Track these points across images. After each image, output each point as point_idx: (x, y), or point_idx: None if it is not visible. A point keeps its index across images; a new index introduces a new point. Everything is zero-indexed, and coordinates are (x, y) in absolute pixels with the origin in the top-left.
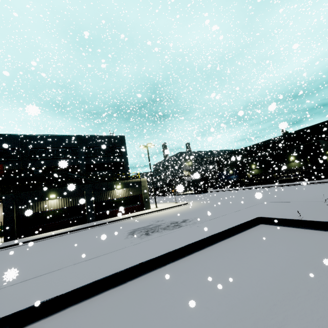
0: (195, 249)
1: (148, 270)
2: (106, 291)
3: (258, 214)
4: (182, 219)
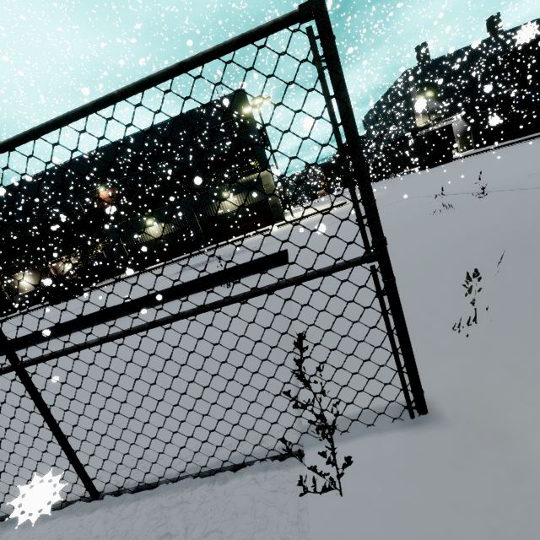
0: (153, 305)
1: (86, 327)
2: (42, 343)
3: (299, 243)
4: (255, 246)
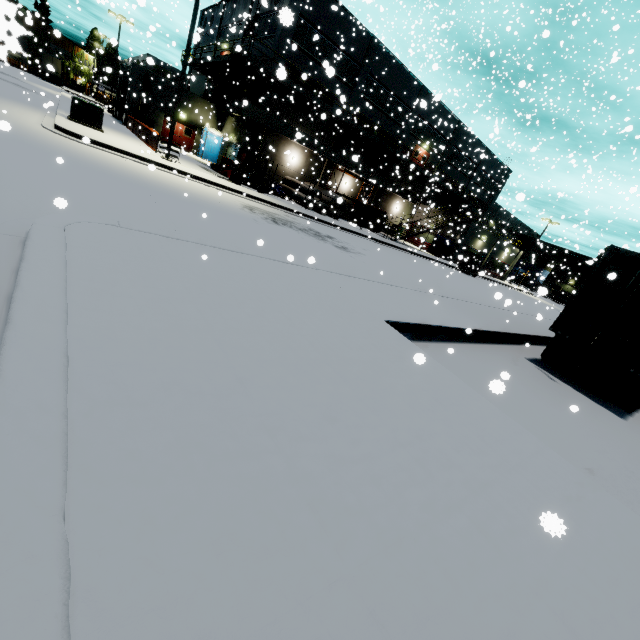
0: None
1: None
2: None
3: None
4: None
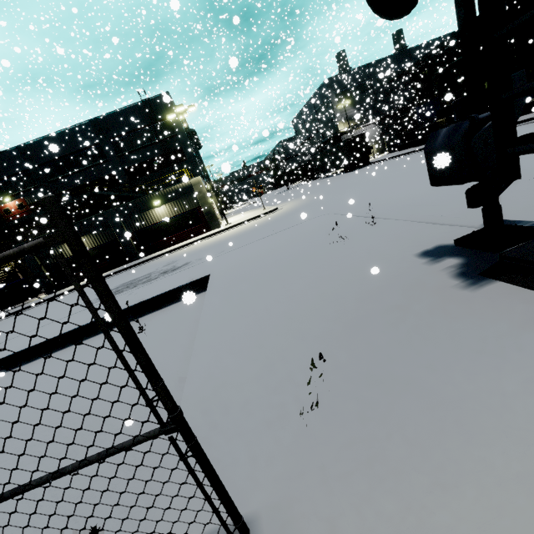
0: (68, 344)
1: None
2: None
3: (222, 267)
4: (186, 262)
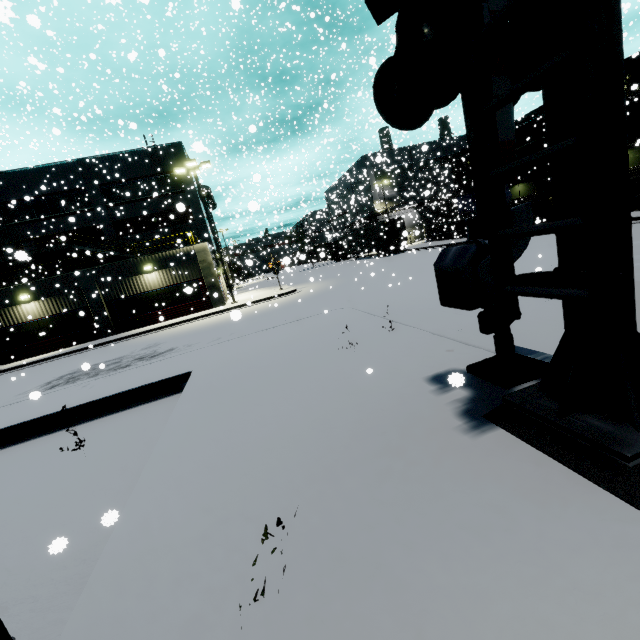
0: None
1: None
2: None
3: (210, 362)
4: (172, 347)
